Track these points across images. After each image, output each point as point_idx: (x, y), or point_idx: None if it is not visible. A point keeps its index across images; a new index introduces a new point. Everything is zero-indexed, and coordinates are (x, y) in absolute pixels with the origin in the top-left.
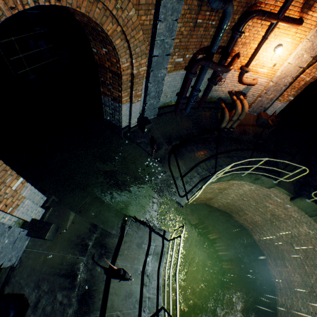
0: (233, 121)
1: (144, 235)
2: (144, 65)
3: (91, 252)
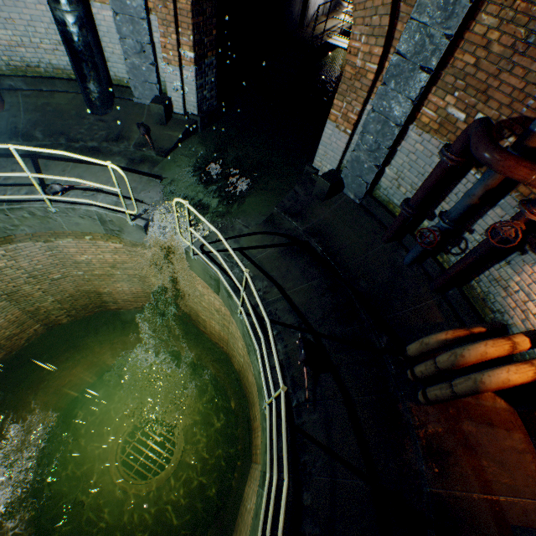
0: (435, 363)
1: (146, 196)
2: (376, 61)
3: (138, 154)
